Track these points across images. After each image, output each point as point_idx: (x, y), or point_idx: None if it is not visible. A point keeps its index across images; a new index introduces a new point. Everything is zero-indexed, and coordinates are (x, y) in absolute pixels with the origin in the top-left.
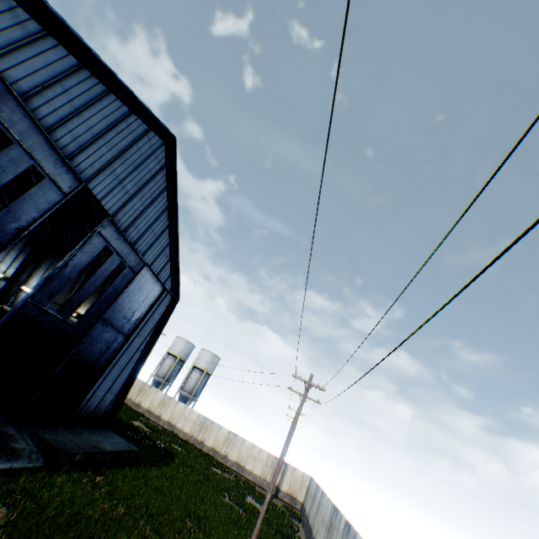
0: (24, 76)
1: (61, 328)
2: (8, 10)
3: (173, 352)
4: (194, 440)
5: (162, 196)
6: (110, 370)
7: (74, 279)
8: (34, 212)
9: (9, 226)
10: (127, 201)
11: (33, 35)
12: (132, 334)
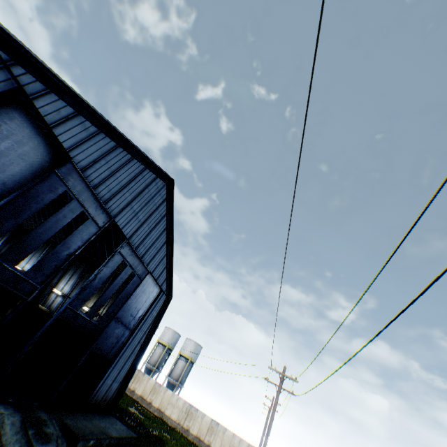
0: (84, 157)
1: (86, 326)
2: (80, 123)
3: (162, 341)
4: (181, 428)
5: (162, 220)
6: (117, 360)
7: (99, 287)
8: (79, 242)
9: (63, 253)
10: (139, 227)
11: (92, 134)
12: (136, 329)
